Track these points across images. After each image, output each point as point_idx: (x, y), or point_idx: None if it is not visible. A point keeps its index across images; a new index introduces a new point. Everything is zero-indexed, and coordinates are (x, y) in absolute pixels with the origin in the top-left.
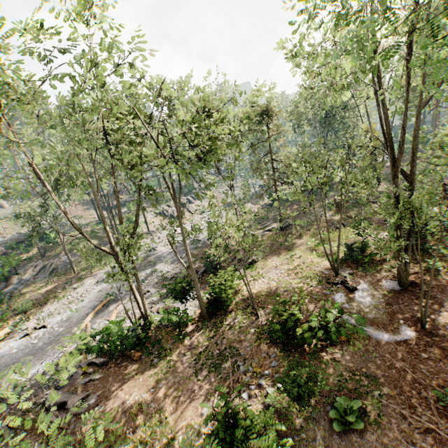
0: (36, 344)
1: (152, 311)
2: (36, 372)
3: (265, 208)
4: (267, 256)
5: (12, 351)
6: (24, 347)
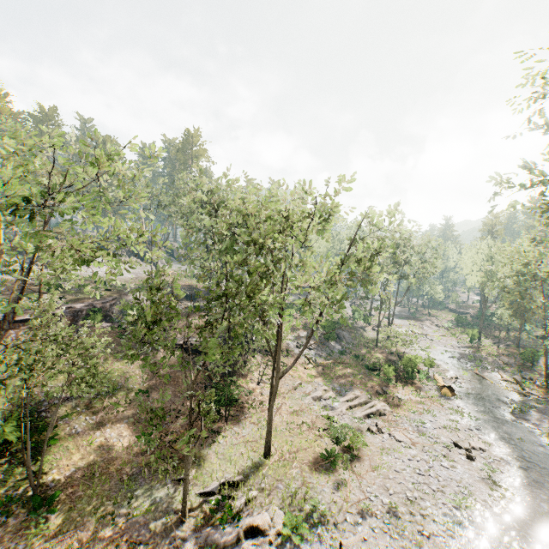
0: (476, 386)
1: (527, 379)
2: (515, 398)
3: (462, 328)
4: (542, 361)
5: (466, 387)
6: (471, 387)
